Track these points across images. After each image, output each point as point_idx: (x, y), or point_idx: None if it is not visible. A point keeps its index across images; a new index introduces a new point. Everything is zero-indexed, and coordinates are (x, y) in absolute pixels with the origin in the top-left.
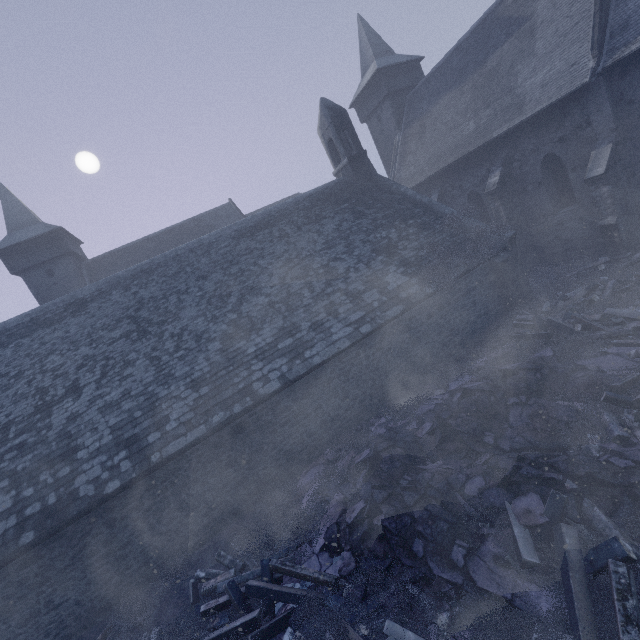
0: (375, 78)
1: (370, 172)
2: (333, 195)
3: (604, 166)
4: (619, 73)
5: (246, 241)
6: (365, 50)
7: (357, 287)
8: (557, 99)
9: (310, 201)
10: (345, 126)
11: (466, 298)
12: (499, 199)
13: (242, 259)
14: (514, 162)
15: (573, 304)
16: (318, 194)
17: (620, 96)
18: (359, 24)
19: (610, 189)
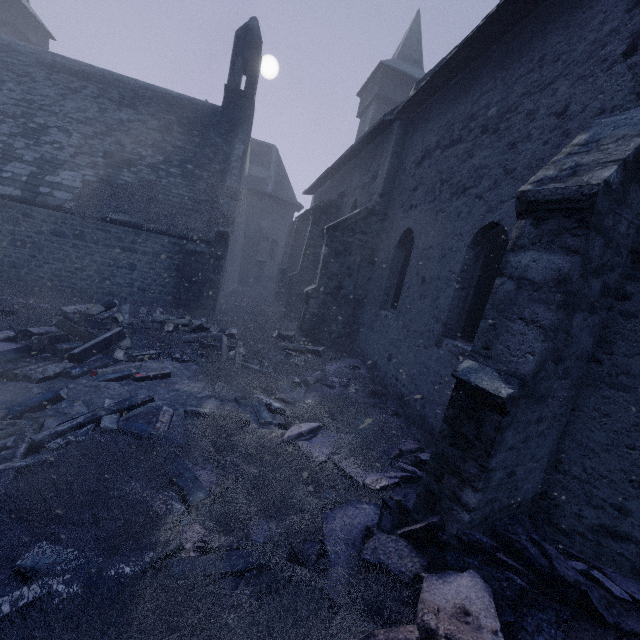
0: (379, 73)
1: (241, 117)
2: (182, 107)
3: (335, 222)
4: (414, 129)
5: (41, 70)
6: (399, 47)
7: (27, 155)
8: (369, 129)
9: (156, 95)
10: (248, 55)
11: (125, 254)
12: (311, 224)
13: (4, 72)
14: (346, 196)
15: (153, 319)
16: (173, 97)
17: (404, 159)
18: (413, 19)
19: (325, 252)
